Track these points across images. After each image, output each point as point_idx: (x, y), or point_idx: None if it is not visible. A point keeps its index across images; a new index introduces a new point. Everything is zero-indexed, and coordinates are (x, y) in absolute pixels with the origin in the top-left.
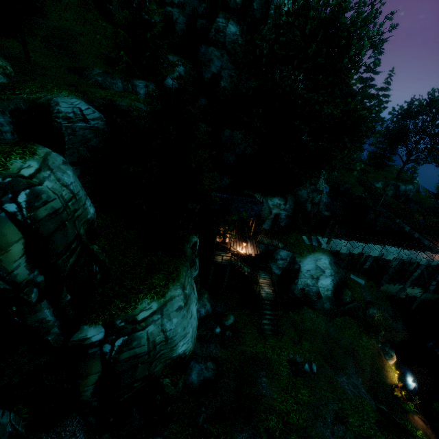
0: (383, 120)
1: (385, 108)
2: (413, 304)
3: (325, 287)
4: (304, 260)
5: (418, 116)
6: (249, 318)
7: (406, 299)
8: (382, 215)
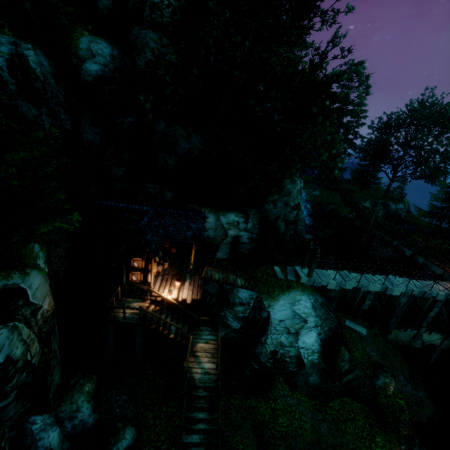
0: (362, 136)
1: (363, 123)
2: (433, 355)
3: (308, 346)
4: (276, 304)
5: (399, 128)
6: (169, 427)
7: (423, 349)
8: (375, 237)
